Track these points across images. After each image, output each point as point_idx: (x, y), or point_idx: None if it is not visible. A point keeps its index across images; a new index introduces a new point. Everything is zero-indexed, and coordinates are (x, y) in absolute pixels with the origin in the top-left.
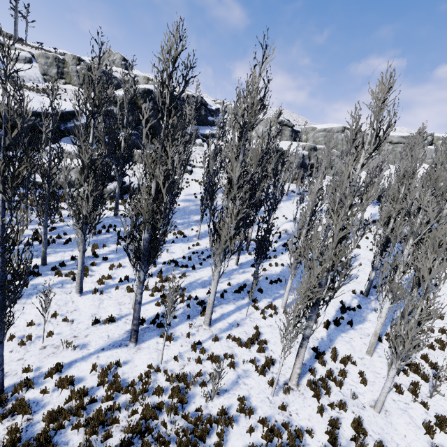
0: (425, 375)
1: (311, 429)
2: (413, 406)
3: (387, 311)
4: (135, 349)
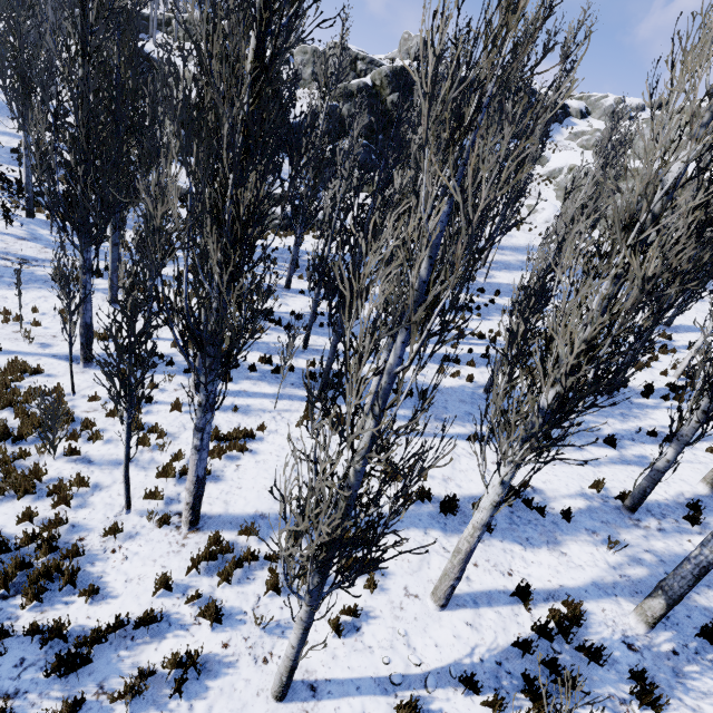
0: None
1: (89, 584)
2: None
3: (495, 497)
4: (80, 371)
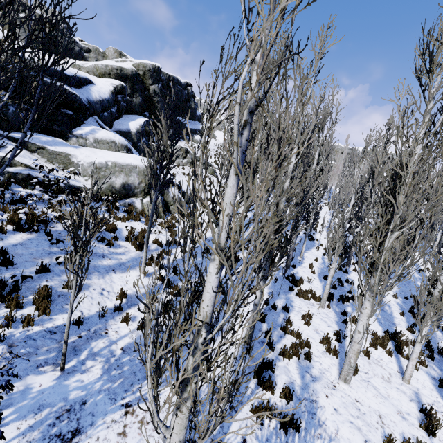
0: None
1: None
2: None
3: None
4: None
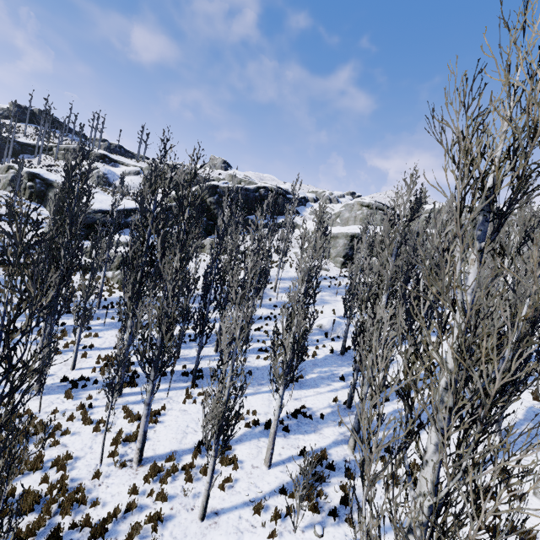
0: (313, 503)
1: (96, 498)
2: (259, 531)
3: (279, 403)
4: (36, 398)
